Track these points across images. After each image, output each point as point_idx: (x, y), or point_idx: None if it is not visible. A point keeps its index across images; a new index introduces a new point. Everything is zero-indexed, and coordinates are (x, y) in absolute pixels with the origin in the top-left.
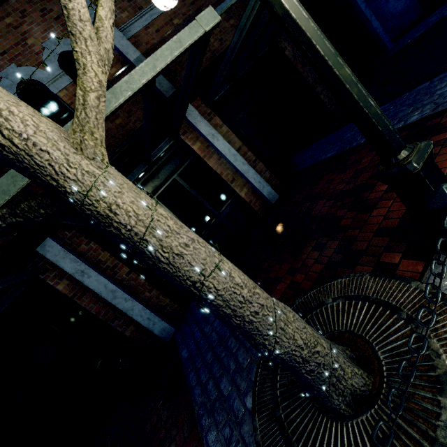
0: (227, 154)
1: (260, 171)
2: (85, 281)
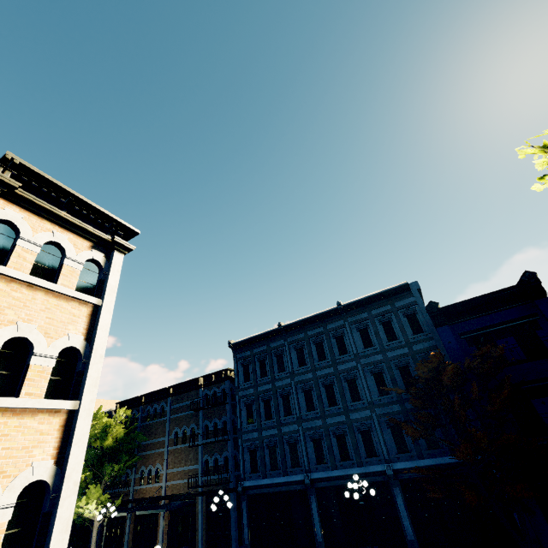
0: (161, 523)
1: (165, 538)
2: (128, 519)
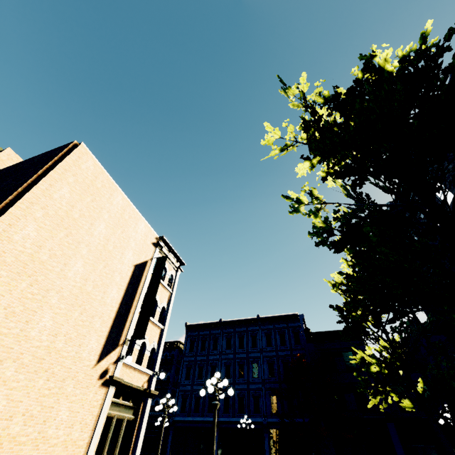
0: None
1: None
2: None
